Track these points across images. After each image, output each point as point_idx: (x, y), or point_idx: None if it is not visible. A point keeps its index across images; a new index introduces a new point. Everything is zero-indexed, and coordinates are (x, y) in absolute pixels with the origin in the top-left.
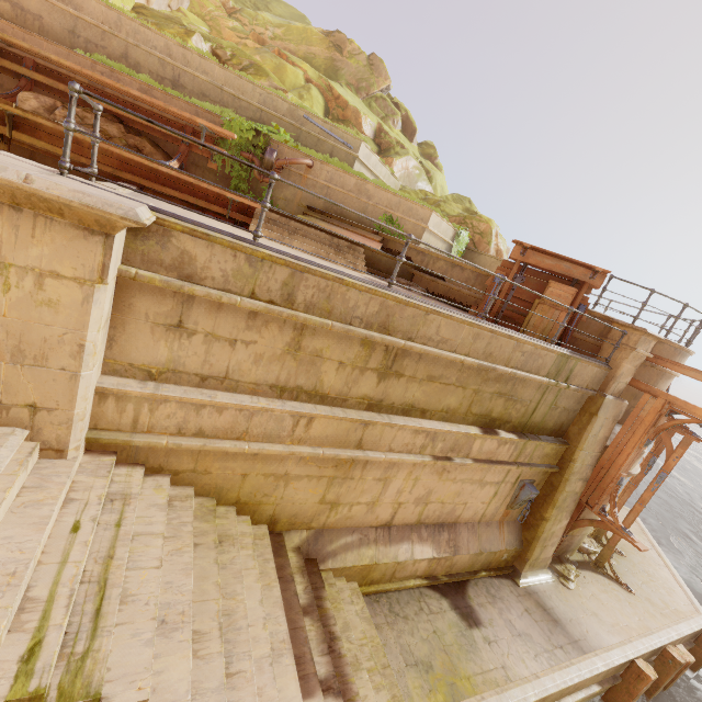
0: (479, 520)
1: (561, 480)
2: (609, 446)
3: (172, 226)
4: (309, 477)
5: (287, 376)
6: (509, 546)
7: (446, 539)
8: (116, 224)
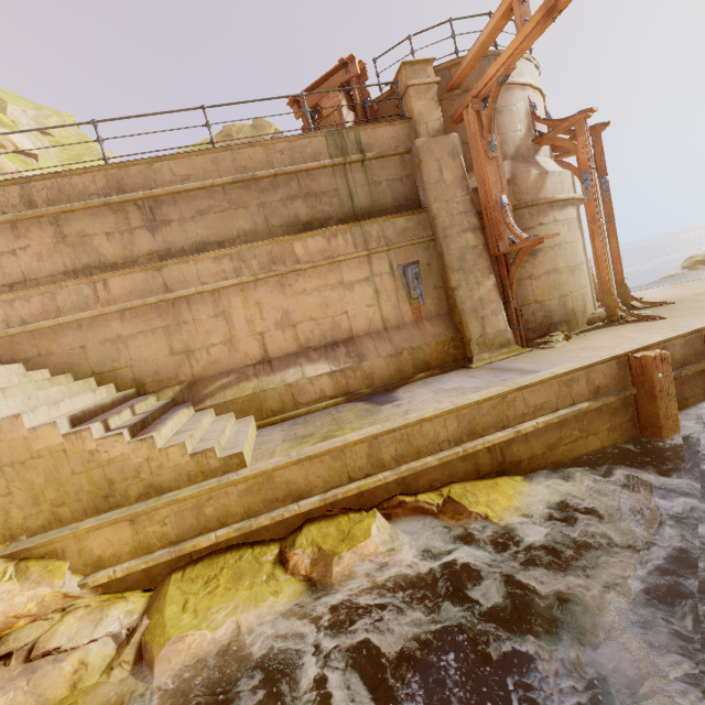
0: (384, 327)
1: (440, 243)
2: (477, 185)
3: None
4: (143, 333)
5: (72, 261)
6: (439, 337)
7: (345, 352)
8: None
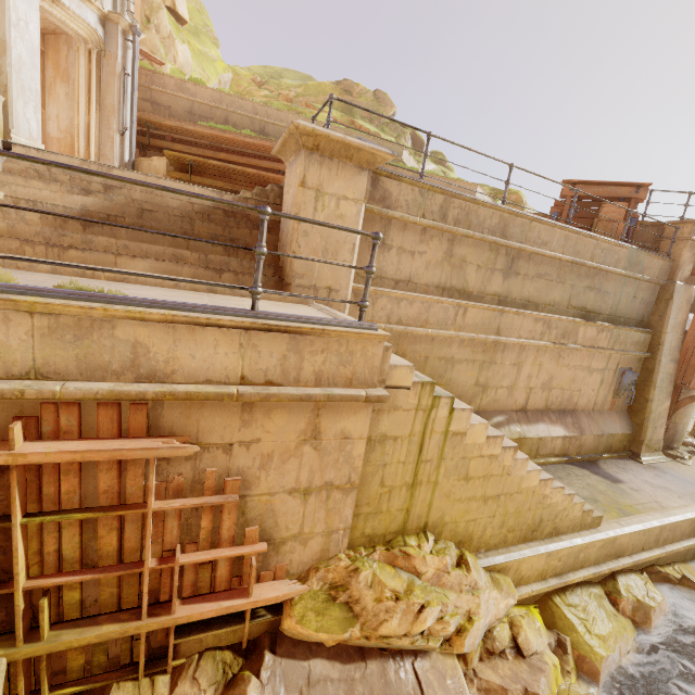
0: (593, 408)
1: (655, 363)
2: (689, 330)
3: (380, 173)
4: (467, 361)
5: (445, 279)
6: (623, 430)
7: (571, 422)
8: (377, 161)
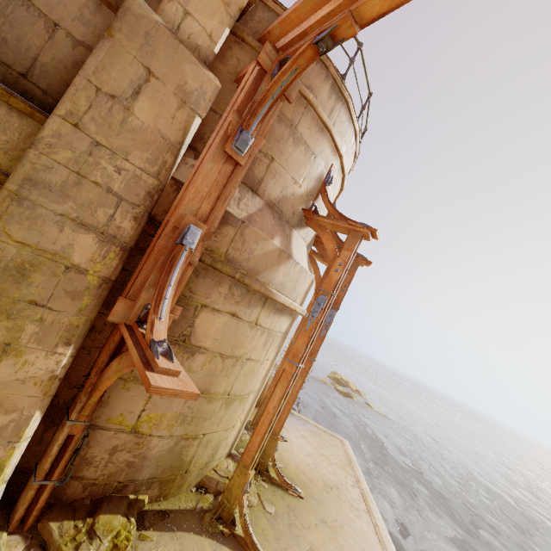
0: None
1: None
2: (186, 179)
3: None
4: None
5: None
6: None
7: None
8: None
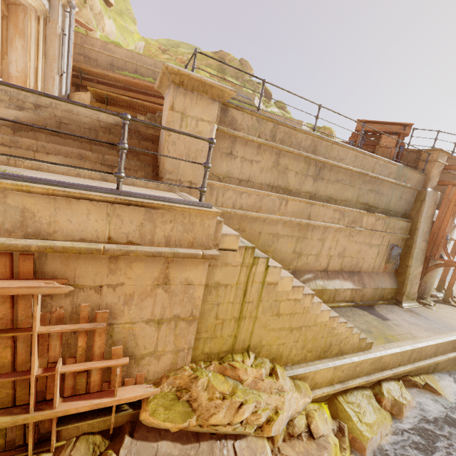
0: (372, 271)
1: (413, 242)
2: (435, 220)
3: (229, 105)
4: (287, 236)
5: (274, 180)
6: (391, 286)
7: (357, 279)
8: (225, 95)
